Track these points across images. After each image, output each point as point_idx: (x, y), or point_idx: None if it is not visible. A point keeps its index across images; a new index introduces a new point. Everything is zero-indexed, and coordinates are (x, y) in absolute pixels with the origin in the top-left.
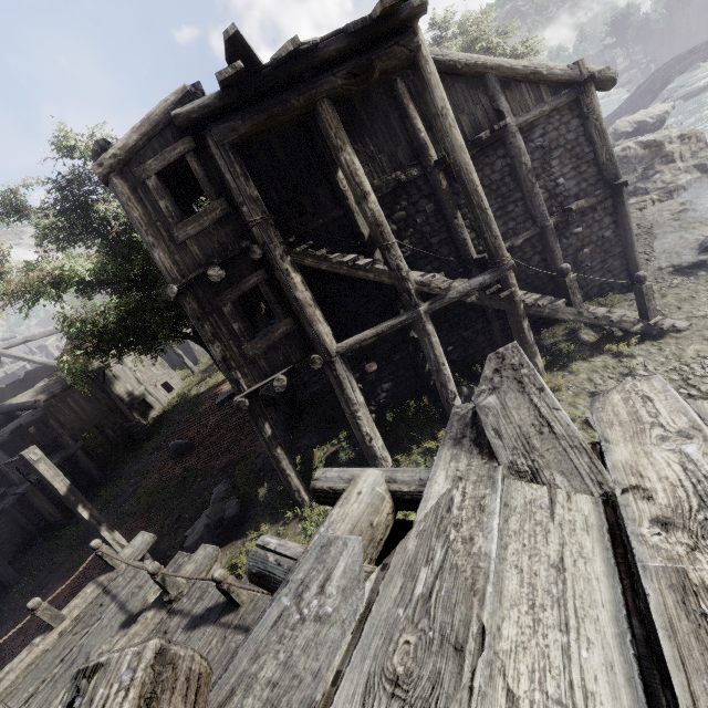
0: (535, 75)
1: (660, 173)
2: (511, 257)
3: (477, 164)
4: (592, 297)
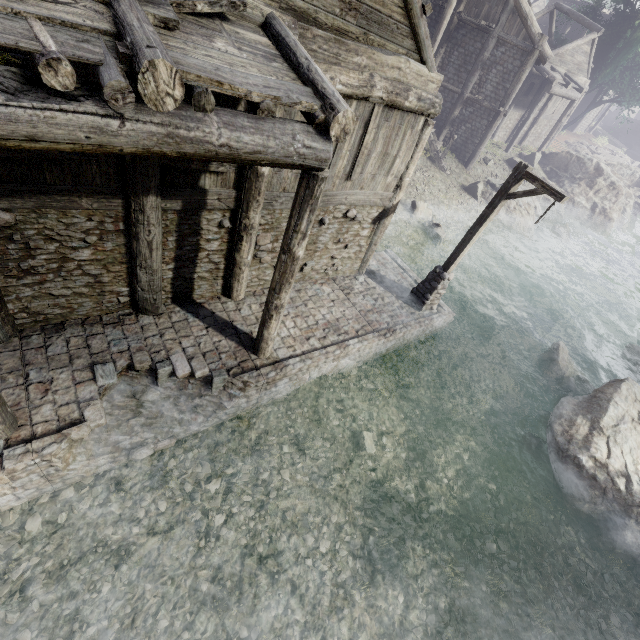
0: (525, 21)
1: (579, 186)
2: (442, 92)
3: (471, 34)
4: (450, 149)
